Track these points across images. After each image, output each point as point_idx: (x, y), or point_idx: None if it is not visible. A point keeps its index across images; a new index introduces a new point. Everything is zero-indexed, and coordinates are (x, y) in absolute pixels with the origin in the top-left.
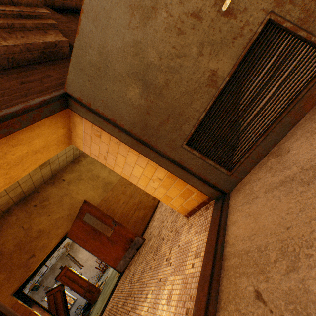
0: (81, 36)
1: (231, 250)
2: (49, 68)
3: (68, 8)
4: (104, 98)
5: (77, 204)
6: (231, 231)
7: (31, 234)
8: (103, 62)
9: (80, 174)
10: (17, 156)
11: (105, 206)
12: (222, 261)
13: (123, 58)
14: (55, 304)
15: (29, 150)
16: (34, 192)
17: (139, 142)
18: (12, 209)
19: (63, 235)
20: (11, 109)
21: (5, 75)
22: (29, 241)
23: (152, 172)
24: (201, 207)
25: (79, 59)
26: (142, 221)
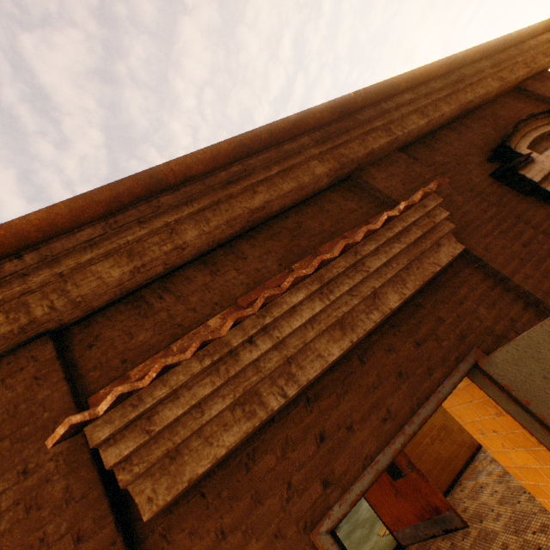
0: None
1: None
2: (434, 299)
3: (420, 136)
4: None
5: None
6: None
7: None
8: None
9: None
10: None
11: None
12: None
13: None
14: None
15: None
16: None
17: None
18: None
19: None
20: (426, 409)
21: (395, 329)
22: None
23: None
24: None
25: (535, 346)
26: (446, 466)
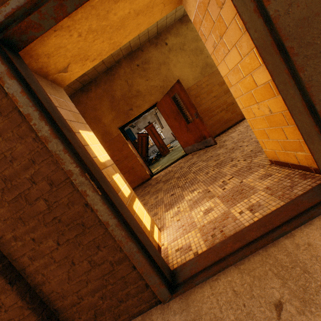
0: None
1: (289, 248)
2: None
3: None
4: None
5: (171, 79)
6: (309, 233)
7: (132, 92)
8: None
9: (184, 41)
10: (118, 18)
11: (195, 92)
12: (270, 243)
13: None
14: (141, 143)
15: (131, 10)
16: (138, 50)
17: (275, 48)
18: (121, 62)
19: (154, 103)
20: None
21: None
22: (130, 97)
23: (265, 97)
24: (298, 168)
25: None
26: (223, 124)
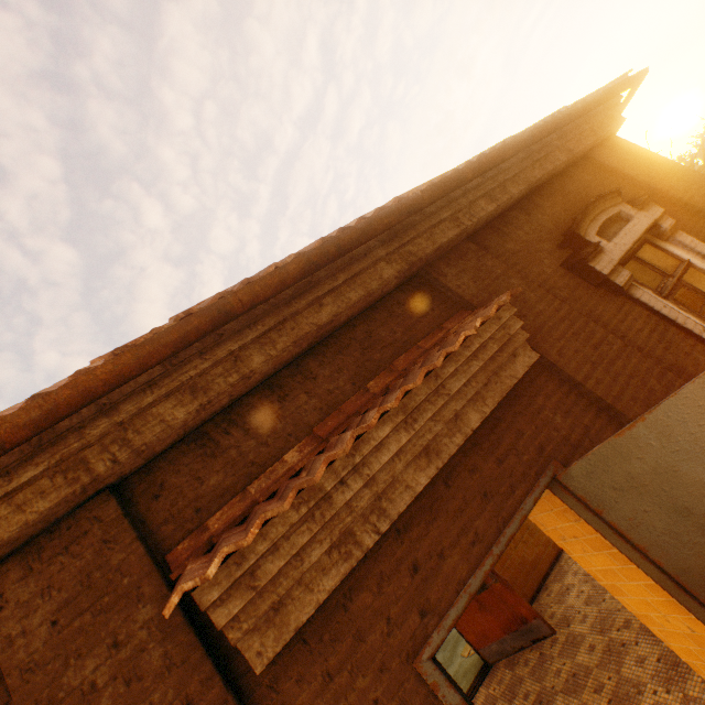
0: (624, 441)
1: None
2: (513, 411)
3: (489, 220)
4: (635, 517)
5: None
6: None
7: None
8: (655, 481)
9: None
10: None
11: None
12: None
13: (704, 494)
14: None
15: None
16: None
17: (682, 591)
18: None
19: None
20: (511, 528)
21: (477, 447)
22: None
23: (673, 611)
24: None
25: (605, 460)
26: (531, 570)
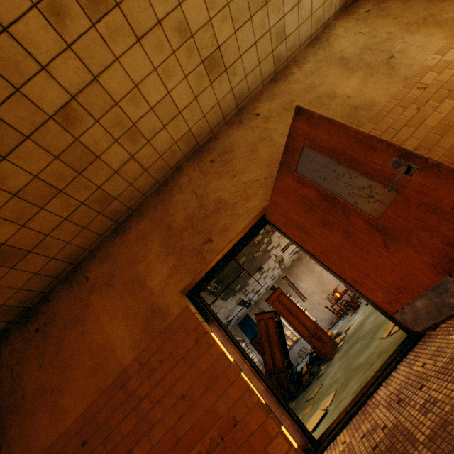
0: None
1: None
2: None
3: None
4: None
5: None
6: None
7: (206, 206)
8: None
9: (289, 98)
10: None
11: None
12: None
13: None
14: (266, 334)
15: None
16: (210, 141)
17: None
18: (182, 167)
19: (258, 213)
20: None
21: None
22: (204, 216)
23: None
24: None
25: None
26: None
